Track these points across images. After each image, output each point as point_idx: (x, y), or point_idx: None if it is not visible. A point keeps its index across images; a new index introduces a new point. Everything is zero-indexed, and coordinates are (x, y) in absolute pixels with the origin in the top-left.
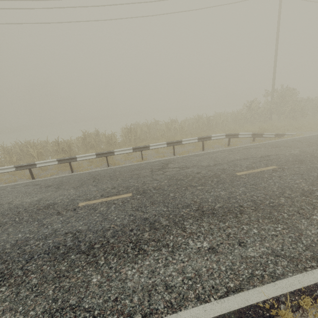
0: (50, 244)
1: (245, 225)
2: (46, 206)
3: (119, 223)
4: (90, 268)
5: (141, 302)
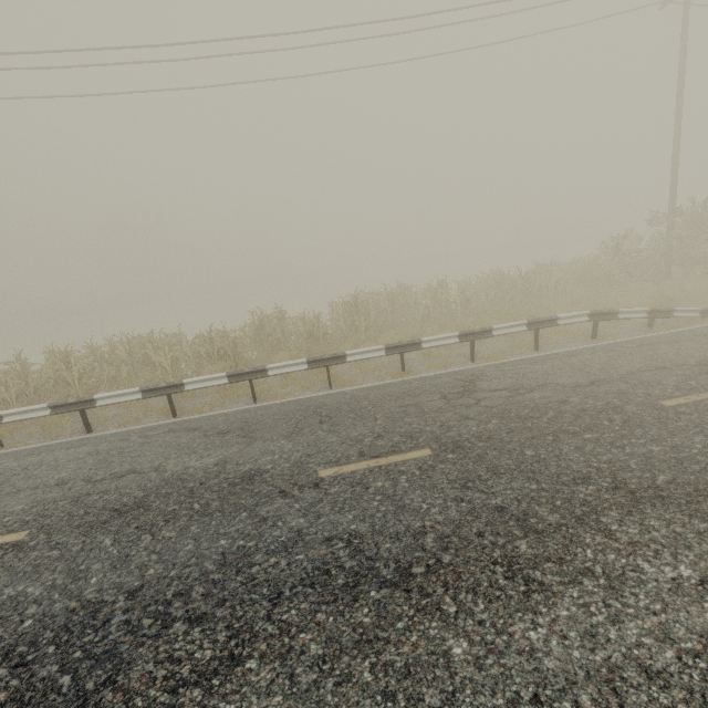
0: (305, 563)
1: None
2: (247, 477)
3: (440, 518)
4: (429, 621)
5: (604, 707)
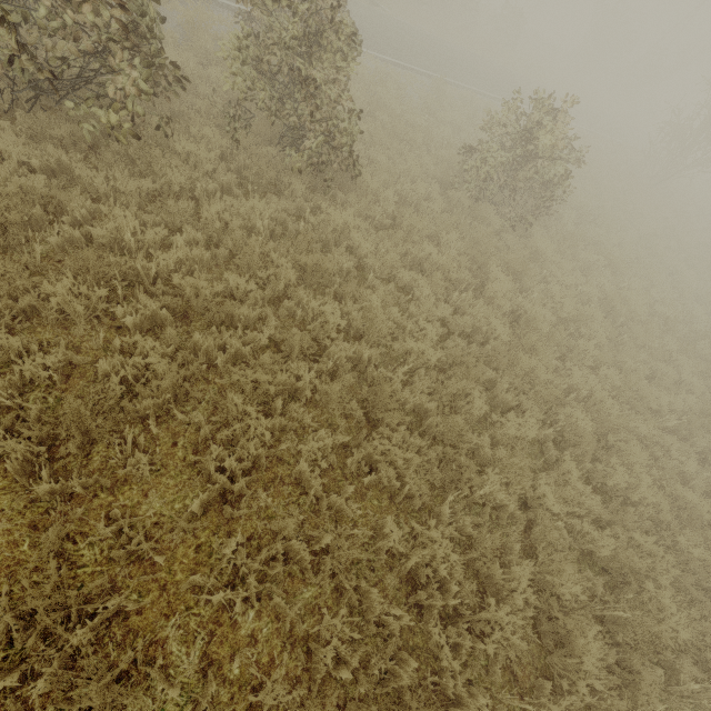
0: None
1: None
2: None
3: None
4: None
5: None
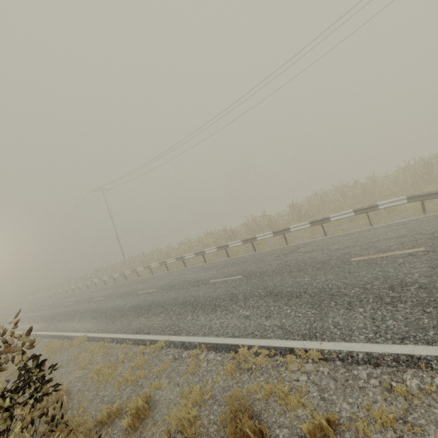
0: (185, 300)
1: (287, 306)
2: (196, 281)
3: (217, 294)
4: (190, 313)
5: (196, 330)
